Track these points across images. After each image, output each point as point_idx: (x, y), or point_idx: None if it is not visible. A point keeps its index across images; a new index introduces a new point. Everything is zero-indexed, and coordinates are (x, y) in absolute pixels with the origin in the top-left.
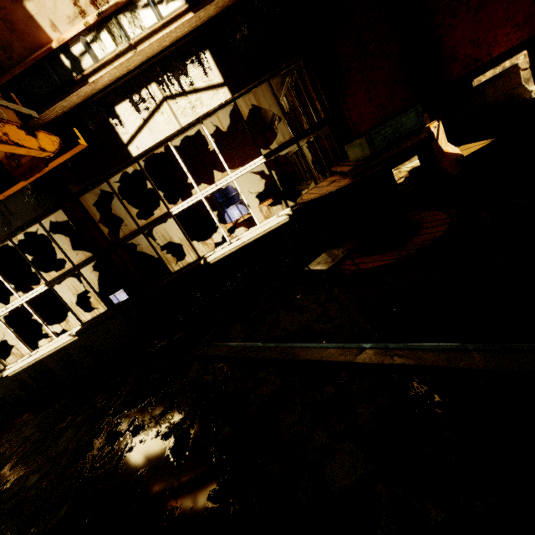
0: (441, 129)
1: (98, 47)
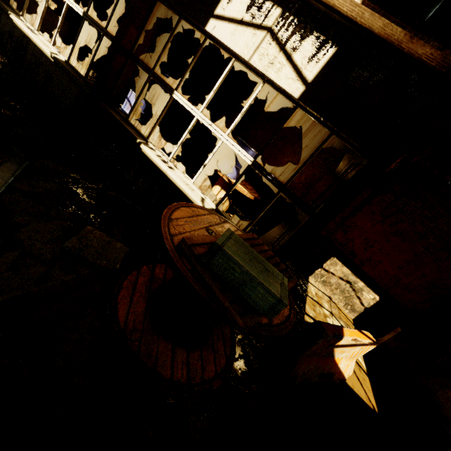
0: (364, 349)
1: None
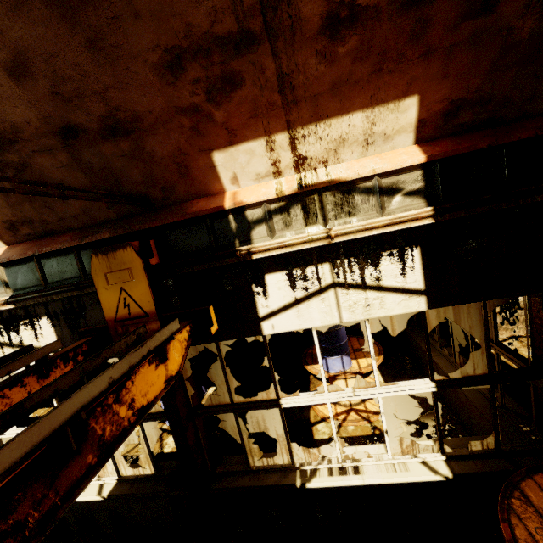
0: None
1: (281, 219)
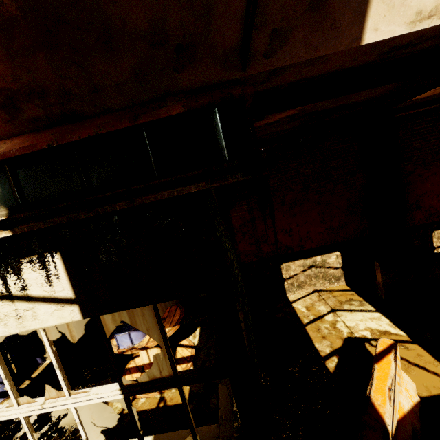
0: (397, 365)
1: None
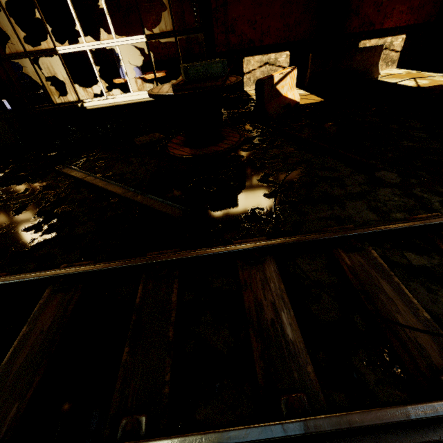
0: (292, 76)
1: None
